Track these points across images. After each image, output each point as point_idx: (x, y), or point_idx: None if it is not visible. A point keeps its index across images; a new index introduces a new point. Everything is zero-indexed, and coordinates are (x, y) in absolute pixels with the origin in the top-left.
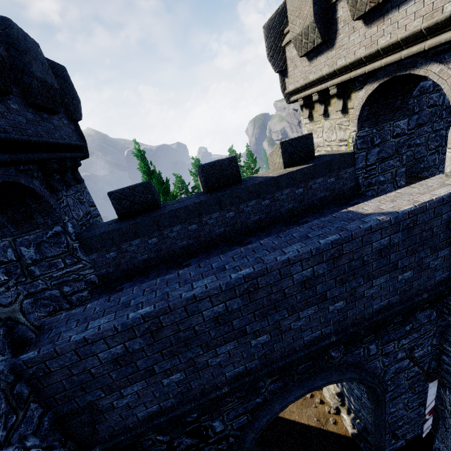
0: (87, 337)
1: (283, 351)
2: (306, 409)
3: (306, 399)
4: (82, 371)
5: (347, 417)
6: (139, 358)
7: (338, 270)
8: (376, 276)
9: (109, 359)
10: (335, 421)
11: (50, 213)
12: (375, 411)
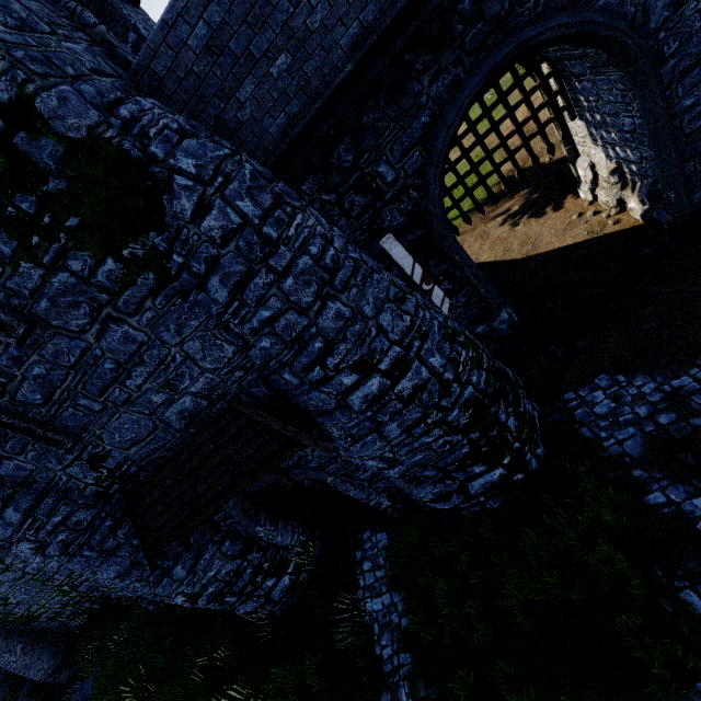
0: (165, 19)
1: None
2: (572, 231)
3: (571, 222)
4: (186, 72)
5: (633, 199)
6: (228, 39)
7: None
8: None
9: (202, 49)
10: (616, 220)
11: (112, 15)
12: (644, 104)
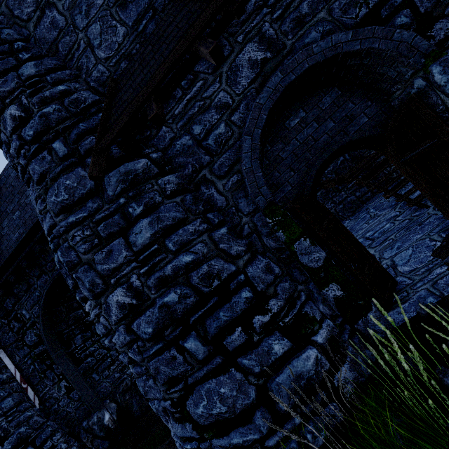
0: None
1: (8, 250)
2: None
3: None
4: None
5: None
6: None
7: (5, 196)
8: (25, 190)
9: None
10: None
11: None
12: None
